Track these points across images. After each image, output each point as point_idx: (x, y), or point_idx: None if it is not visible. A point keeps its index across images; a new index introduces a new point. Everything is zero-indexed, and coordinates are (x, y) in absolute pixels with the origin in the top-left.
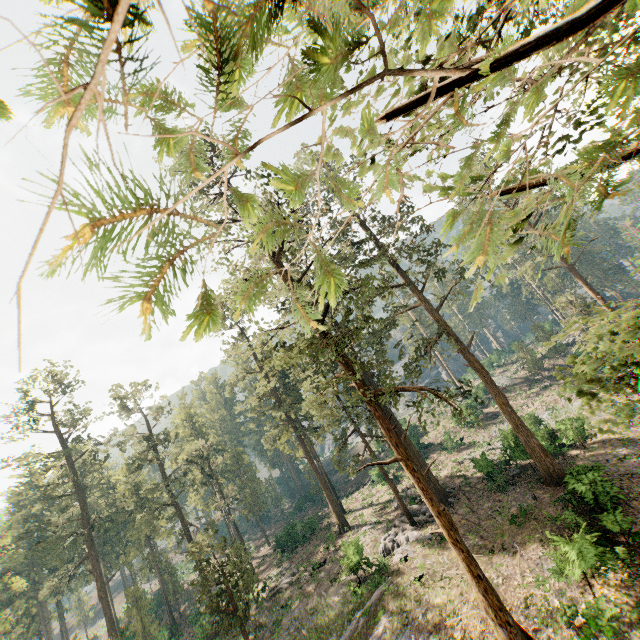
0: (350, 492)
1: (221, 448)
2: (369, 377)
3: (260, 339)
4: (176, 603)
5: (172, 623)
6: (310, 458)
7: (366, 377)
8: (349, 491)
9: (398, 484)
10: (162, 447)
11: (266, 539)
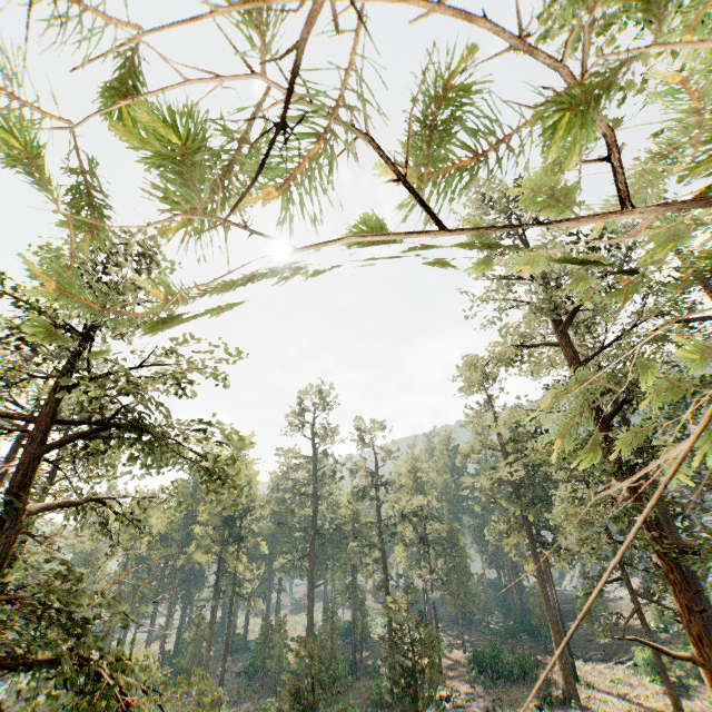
0: (592, 657)
1: (437, 515)
2: (666, 515)
3: (514, 418)
4: (360, 645)
5: (353, 662)
6: (542, 581)
7: (660, 513)
8: (590, 655)
9: (684, 696)
10: (385, 489)
11: (462, 643)
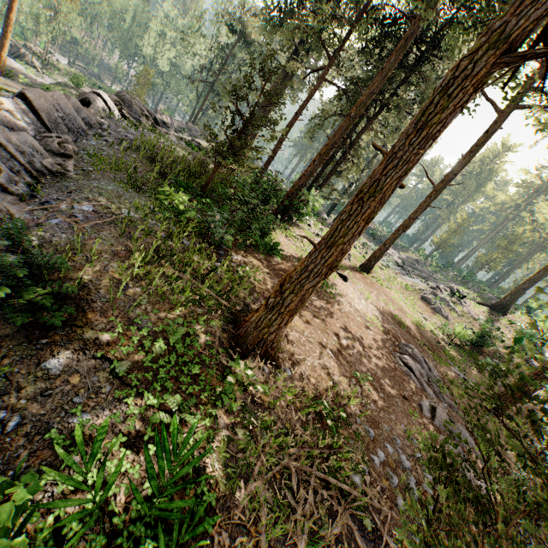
0: None
1: None
2: None
3: None
4: None
5: None
6: None
7: None
8: None
9: None
10: None
11: None
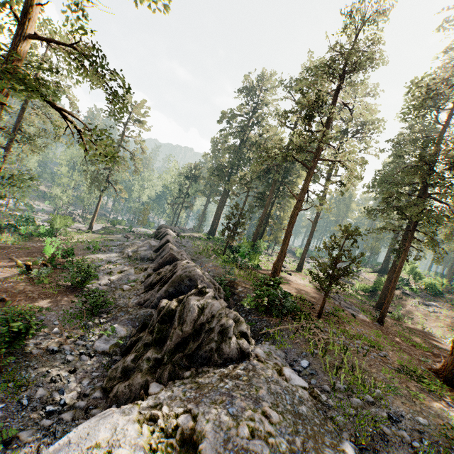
0: None
1: None
2: None
3: None
4: None
5: None
6: None
7: None
8: None
9: None
10: None
11: None
